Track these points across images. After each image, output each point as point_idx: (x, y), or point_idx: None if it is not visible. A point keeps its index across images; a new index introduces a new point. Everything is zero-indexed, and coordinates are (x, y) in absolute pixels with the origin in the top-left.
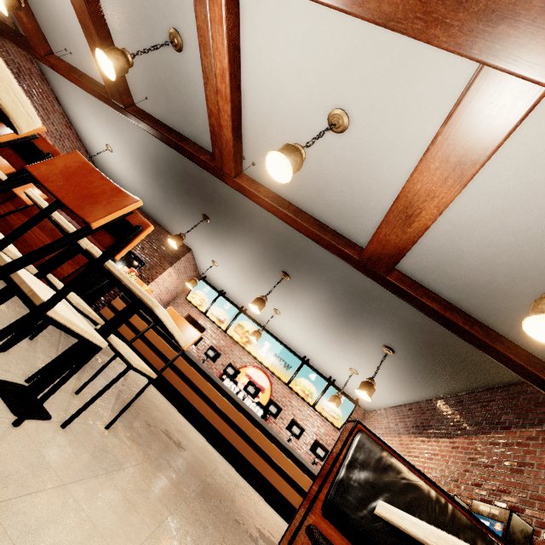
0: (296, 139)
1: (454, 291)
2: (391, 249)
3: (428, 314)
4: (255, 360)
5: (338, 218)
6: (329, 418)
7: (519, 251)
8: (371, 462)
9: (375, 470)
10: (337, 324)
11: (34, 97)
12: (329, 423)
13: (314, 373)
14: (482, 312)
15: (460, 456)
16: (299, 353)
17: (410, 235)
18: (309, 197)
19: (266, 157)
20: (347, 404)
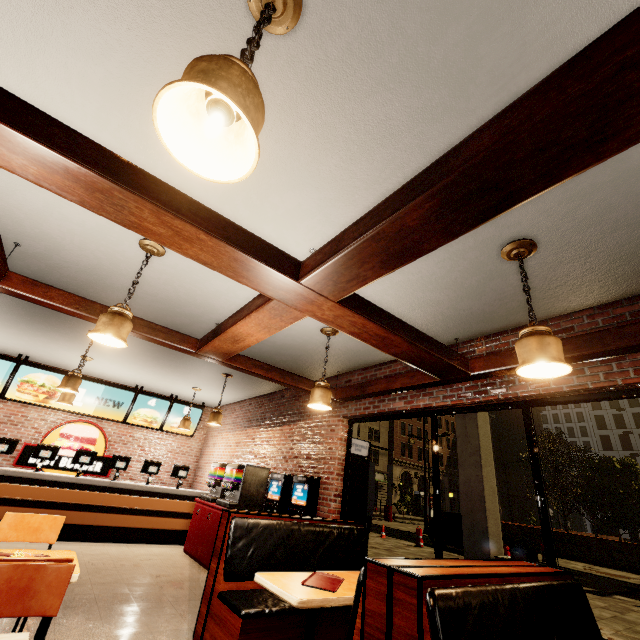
0: (95, 243)
1: (272, 347)
2: (225, 351)
3: (257, 376)
4: (69, 413)
5: (163, 304)
6: (180, 432)
7: (306, 333)
8: (244, 533)
9: (246, 536)
10: (174, 364)
11: None
12: (180, 435)
13: (153, 398)
14: (290, 356)
15: (286, 440)
16: (128, 384)
17: (239, 347)
18: (123, 286)
19: (89, 333)
20: (194, 412)
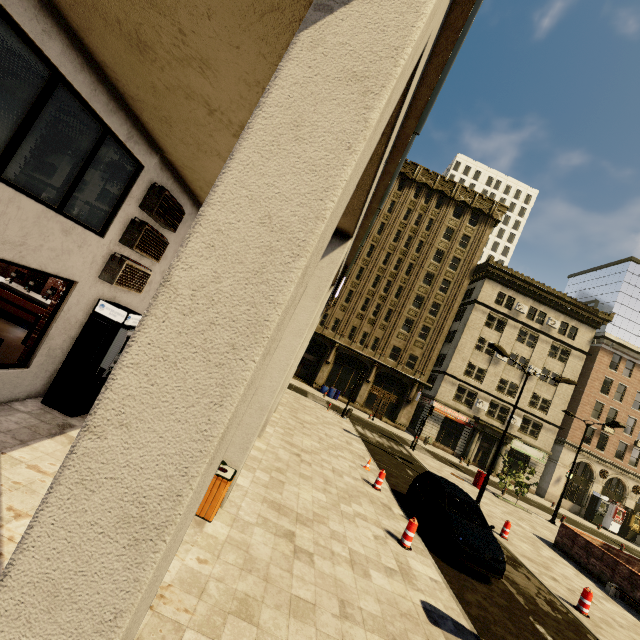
0: None
1: None
2: None
3: None
4: None
5: None
6: None
7: None
8: None
9: None
10: None
11: None
12: None
13: None
14: None
15: None
16: None
17: None
18: None
19: None
20: None
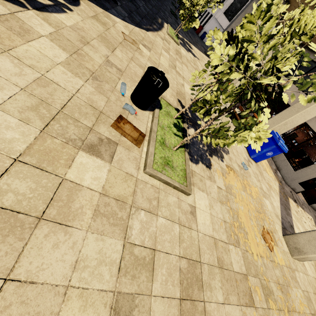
0: None
1: None
2: None
3: None
4: None
5: None
6: None
7: None
8: None
9: None
10: None
11: (303, 130)
12: None
13: None
14: None
15: None
16: None
17: None
18: None
19: None
20: None
